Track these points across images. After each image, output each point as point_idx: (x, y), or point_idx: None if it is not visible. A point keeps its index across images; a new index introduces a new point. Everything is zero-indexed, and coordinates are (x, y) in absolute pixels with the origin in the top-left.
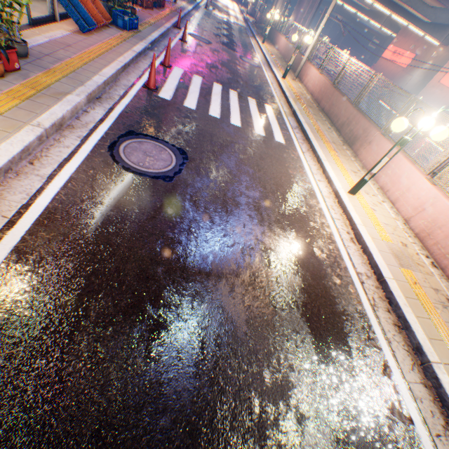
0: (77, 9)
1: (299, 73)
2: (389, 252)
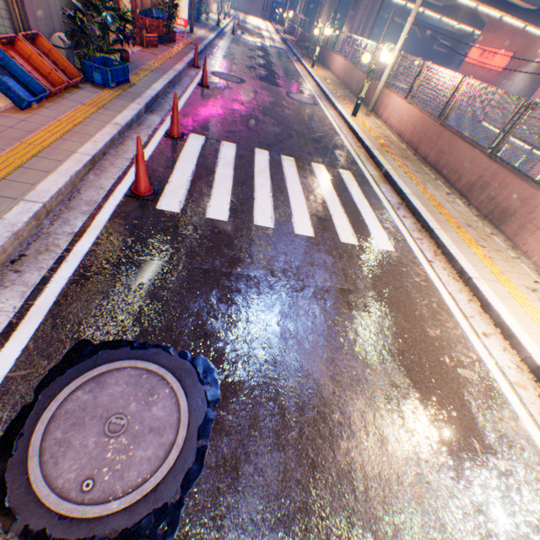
0: (10, 70)
1: (374, 105)
2: None
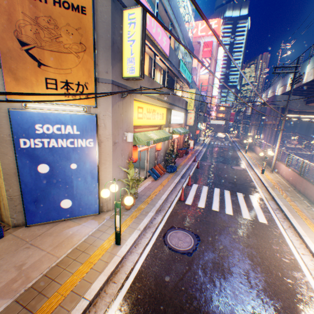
0: (154, 172)
1: (272, 168)
2: None
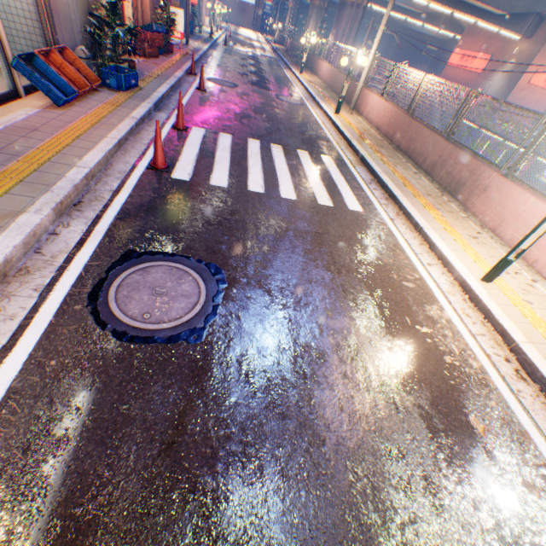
0: (48, 76)
1: (355, 103)
2: None
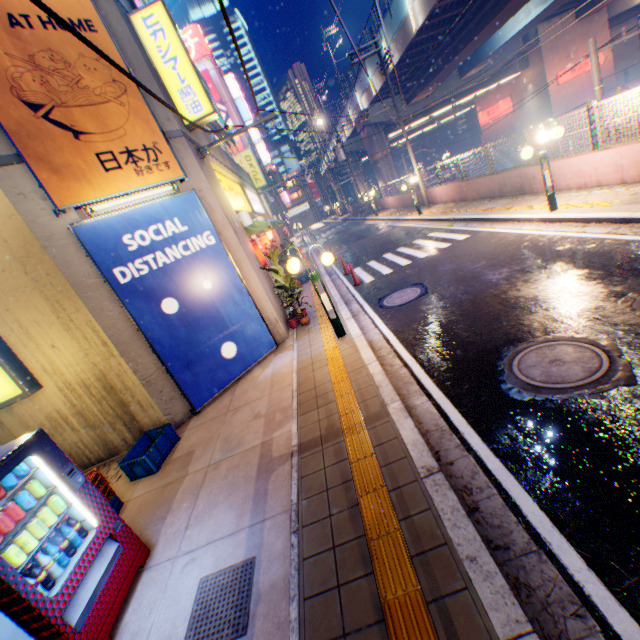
0: None
1: (427, 201)
2: (619, 207)
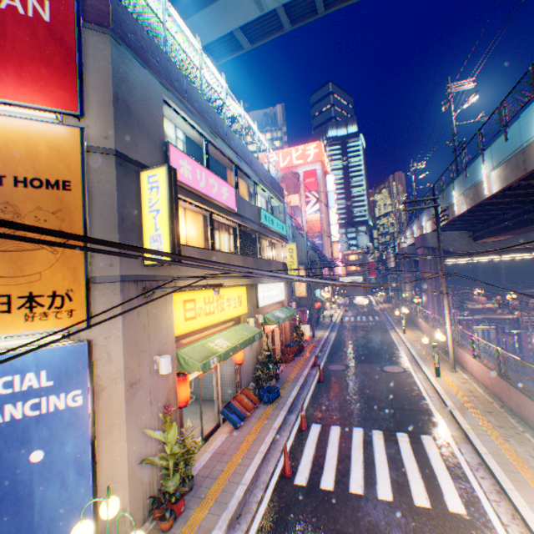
0: (234, 409)
1: (453, 362)
2: None
